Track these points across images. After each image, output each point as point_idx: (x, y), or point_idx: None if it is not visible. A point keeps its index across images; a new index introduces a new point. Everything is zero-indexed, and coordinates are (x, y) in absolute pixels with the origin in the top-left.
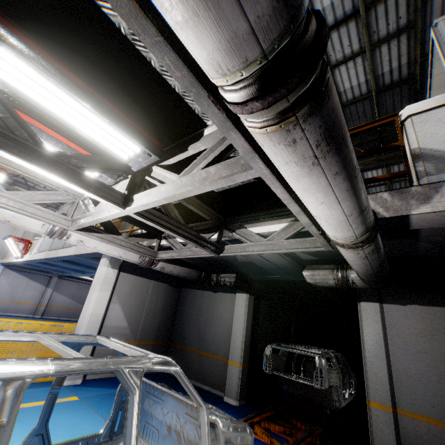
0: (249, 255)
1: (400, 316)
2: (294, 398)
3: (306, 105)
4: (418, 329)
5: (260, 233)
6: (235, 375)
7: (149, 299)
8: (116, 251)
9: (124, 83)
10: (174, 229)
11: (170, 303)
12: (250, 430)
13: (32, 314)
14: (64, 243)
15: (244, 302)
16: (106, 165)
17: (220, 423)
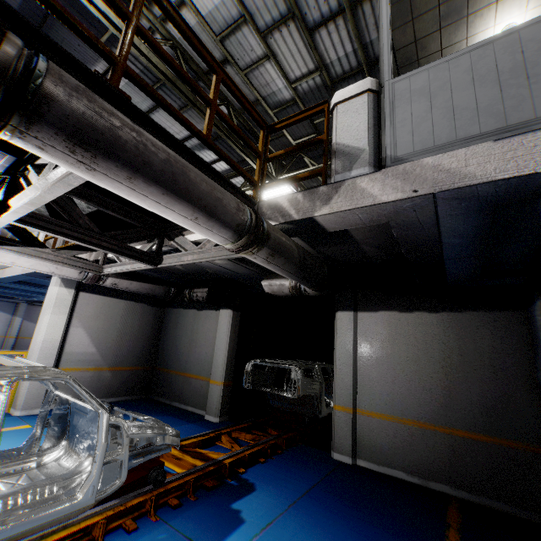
0: (209, 266)
1: (371, 323)
2: (278, 410)
3: (16, 114)
4: (384, 335)
5: (196, 240)
6: (216, 394)
7: (122, 321)
8: (45, 266)
9: None
10: (85, 238)
11: (151, 325)
12: (173, 433)
13: None
14: None
15: (227, 319)
16: None
17: (126, 425)
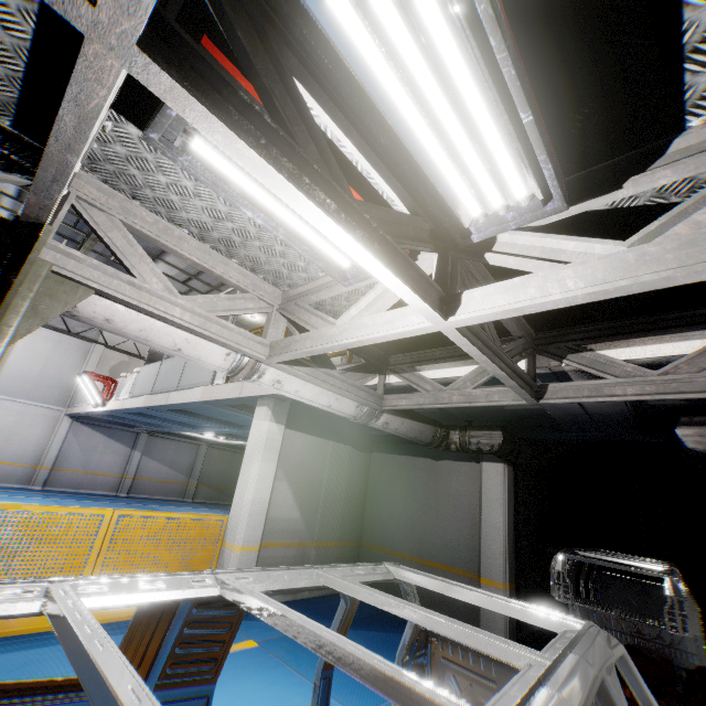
0: None
1: None
2: None
3: None
4: None
5: (632, 359)
6: None
7: (327, 472)
8: (325, 397)
9: (556, 33)
10: (491, 356)
11: (357, 478)
12: None
13: (114, 491)
14: (178, 381)
15: (500, 478)
16: (414, 233)
17: None
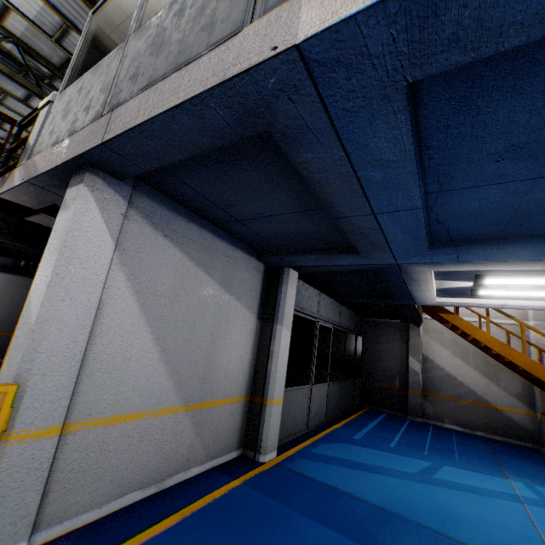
0: None
1: None
2: None
3: None
4: None
5: None
6: None
7: (2, 291)
8: None
9: None
10: None
11: None
12: None
13: None
14: None
15: None
16: None
17: None
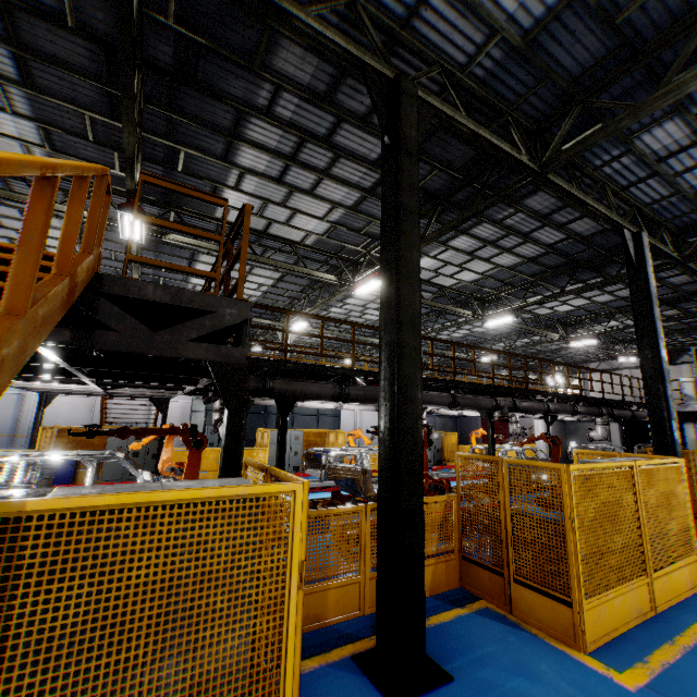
0: None
1: None
2: None
3: None
4: None
5: None
6: None
7: (553, 429)
8: (571, 419)
9: None
10: None
11: (562, 430)
12: None
13: None
14: None
15: (616, 427)
16: None
17: None
